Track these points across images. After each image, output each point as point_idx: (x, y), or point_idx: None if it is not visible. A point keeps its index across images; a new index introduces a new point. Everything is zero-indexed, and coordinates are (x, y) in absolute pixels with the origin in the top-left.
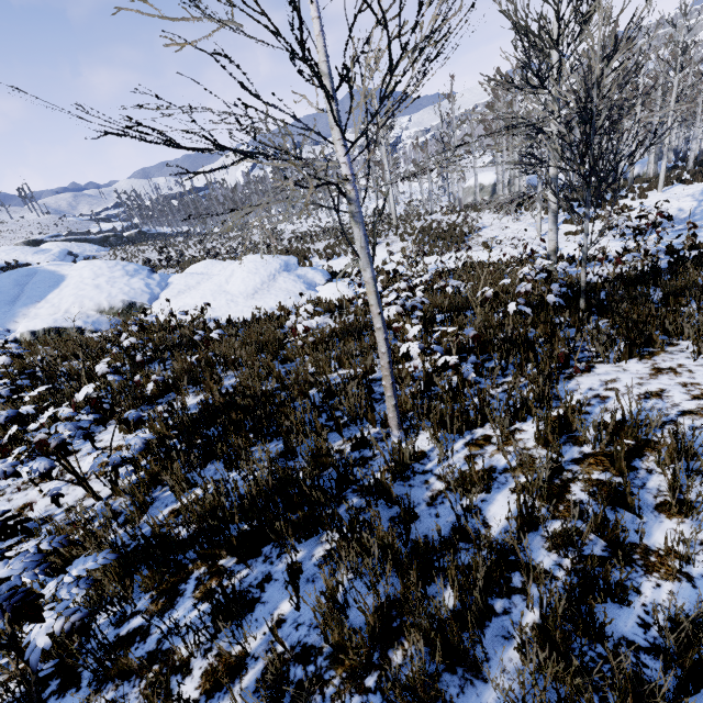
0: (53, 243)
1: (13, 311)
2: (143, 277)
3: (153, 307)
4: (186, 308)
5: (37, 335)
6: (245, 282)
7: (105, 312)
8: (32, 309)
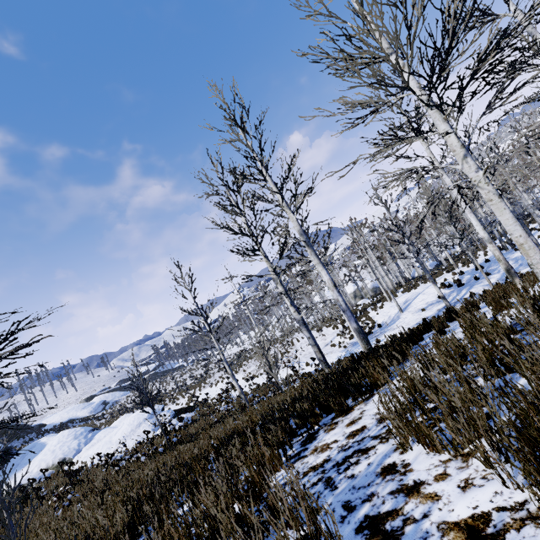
0: (98, 396)
1: (9, 476)
2: (82, 437)
3: (74, 459)
4: (86, 457)
5: (10, 491)
6: (122, 433)
7: (50, 468)
8: (18, 473)
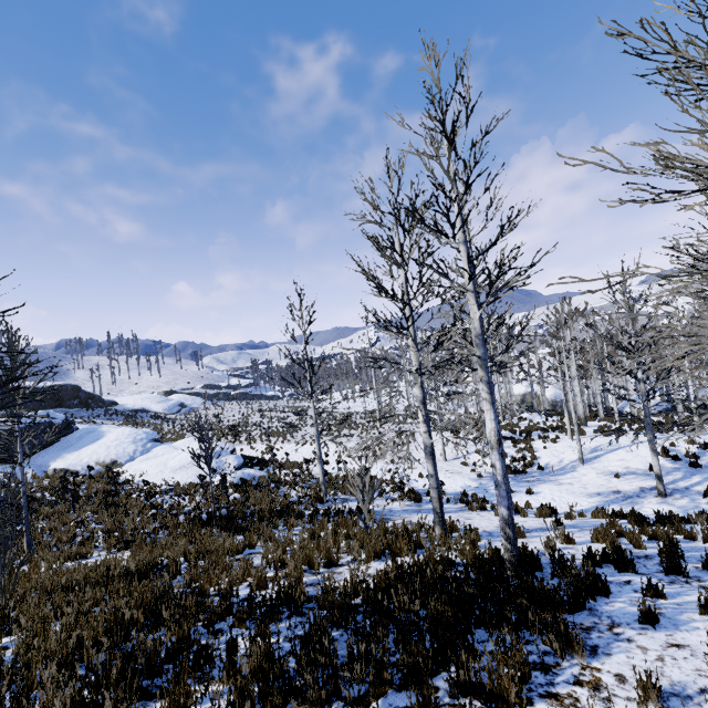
0: (178, 395)
1: (61, 454)
2: (141, 444)
3: (125, 465)
4: (136, 470)
5: (56, 471)
6: (181, 460)
7: (100, 464)
8: (70, 454)
